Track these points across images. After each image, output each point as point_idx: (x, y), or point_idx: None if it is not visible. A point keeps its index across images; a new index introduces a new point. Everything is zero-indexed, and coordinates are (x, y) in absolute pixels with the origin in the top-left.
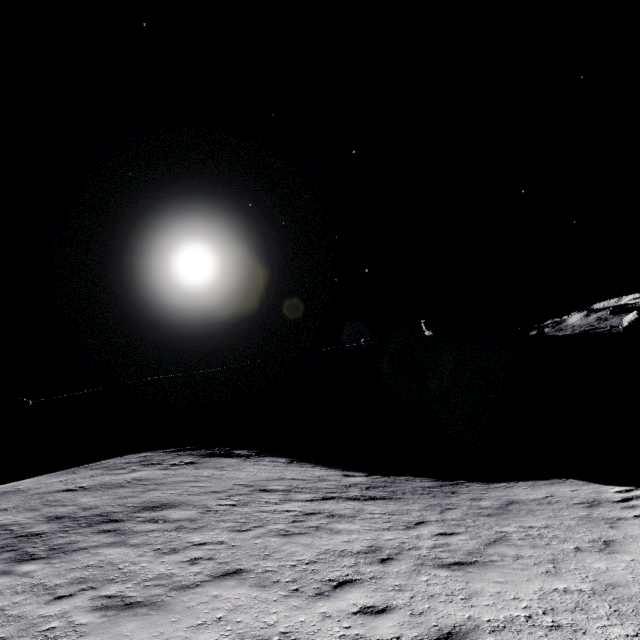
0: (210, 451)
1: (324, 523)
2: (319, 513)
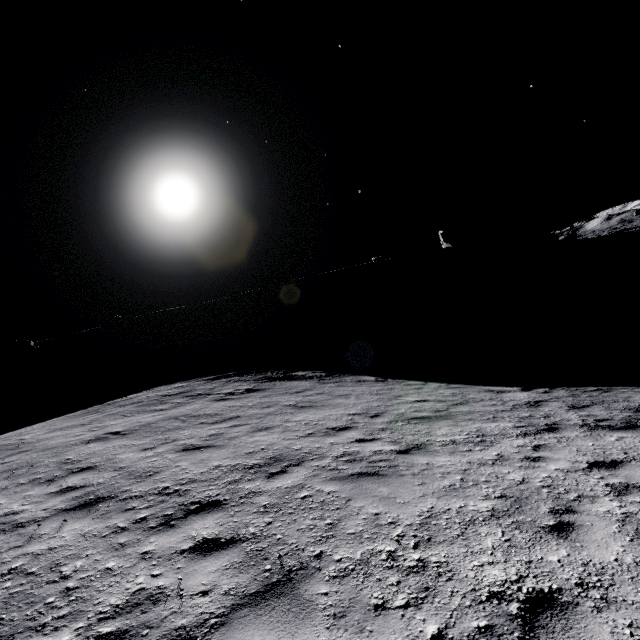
0: (263, 375)
1: None
2: (617, 462)
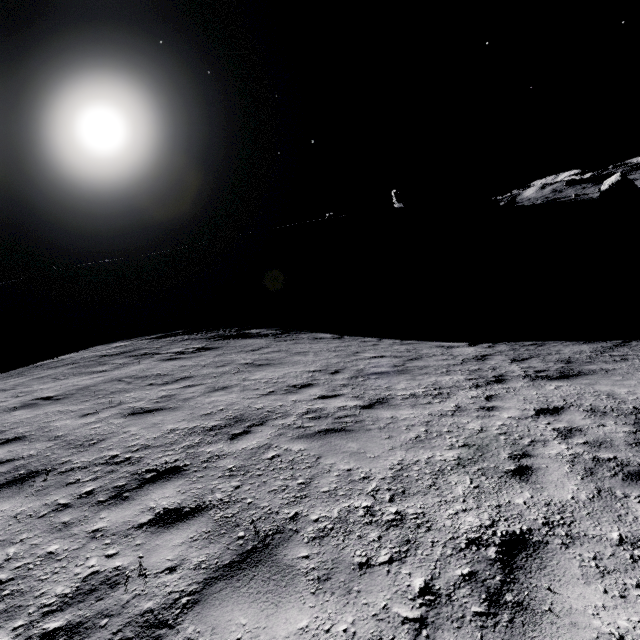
0: (215, 333)
1: (634, 431)
2: (559, 408)
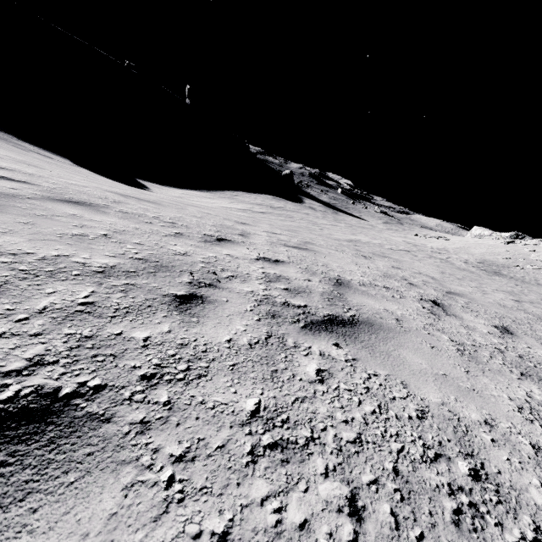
0: None
1: None
2: None
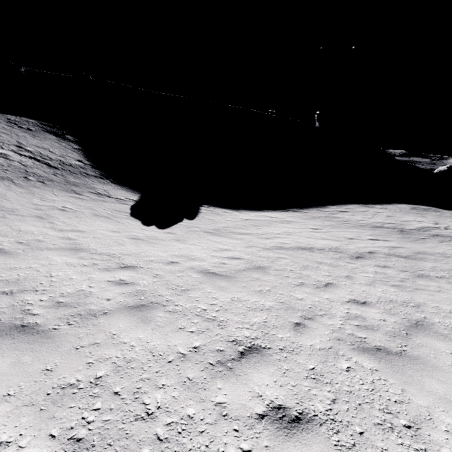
0: (57, 131)
1: None
2: (2, 155)
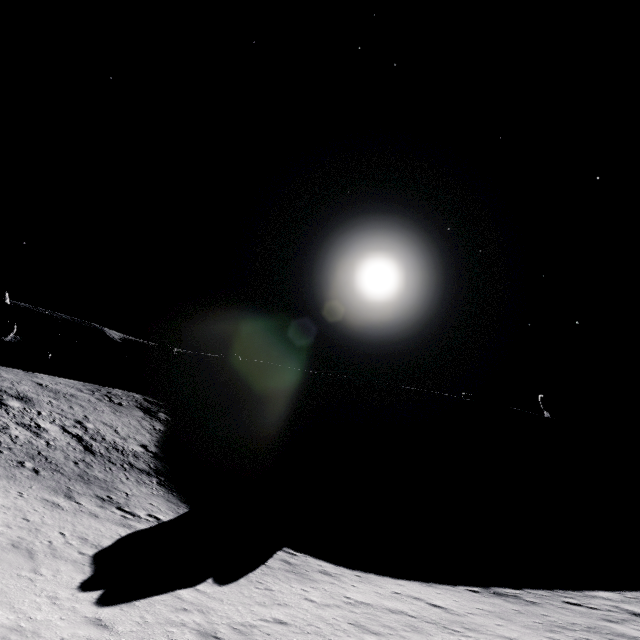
0: (153, 407)
1: (18, 429)
2: (38, 430)
